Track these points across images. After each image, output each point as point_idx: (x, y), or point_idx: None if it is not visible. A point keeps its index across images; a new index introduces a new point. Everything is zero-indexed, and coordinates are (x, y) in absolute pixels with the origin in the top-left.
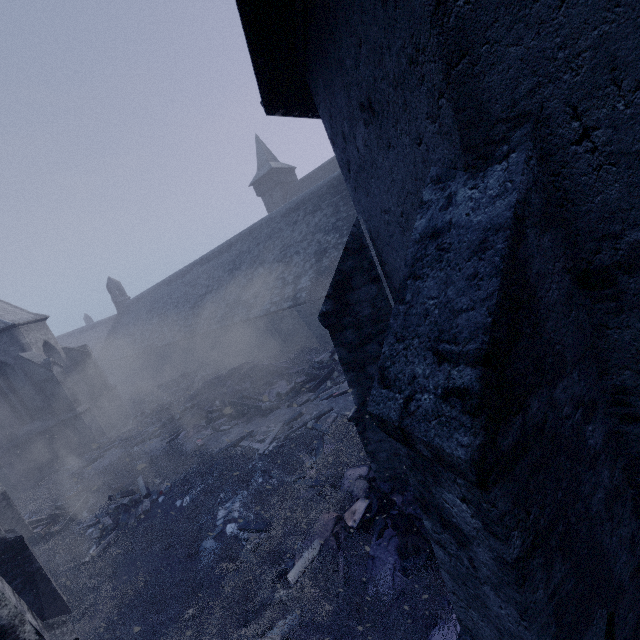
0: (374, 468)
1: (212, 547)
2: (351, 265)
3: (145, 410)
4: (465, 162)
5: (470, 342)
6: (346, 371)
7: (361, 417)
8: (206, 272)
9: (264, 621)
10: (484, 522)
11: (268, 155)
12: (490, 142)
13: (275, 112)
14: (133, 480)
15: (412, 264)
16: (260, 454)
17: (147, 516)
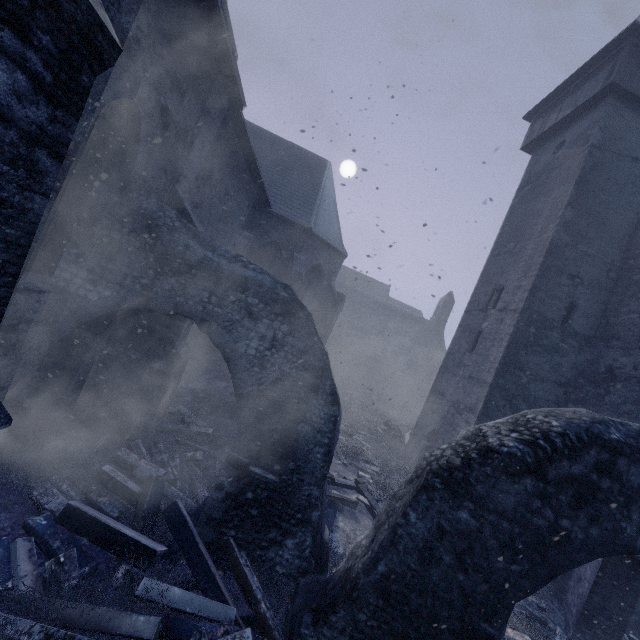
0: None
1: None
2: None
3: None
4: None
5: None
6: None
7: None
8: None
9: None
10: None
11: None
12: None
13: None
14: None
15: None
16: None
17: None
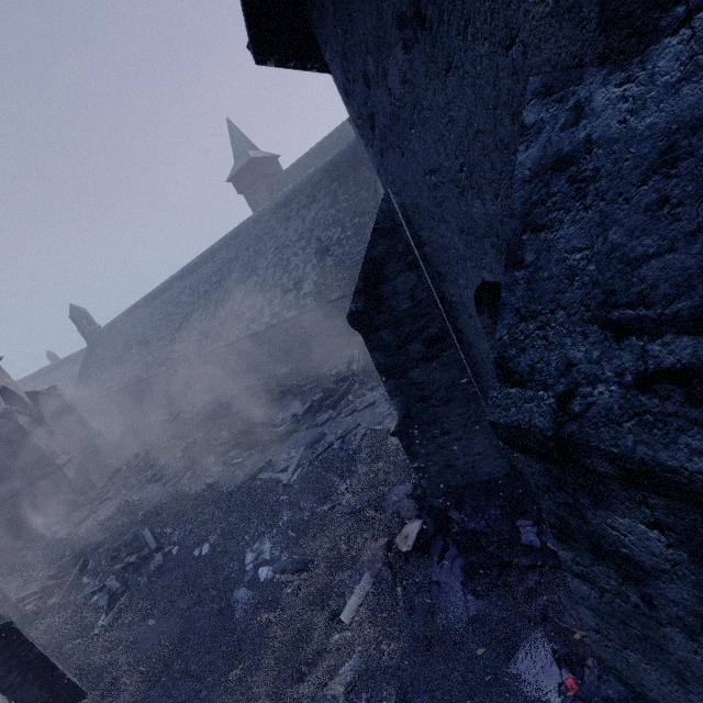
0: (424, 485)
1: (245, 597)
2: (382, 250)
3: (139, 452)
4: (604, 48)
5: (679, 299)
6: (385, 379)
7: (406, 430)
8: (189, 287)
9: (322, 672)
10: (695, 553)
11: (245, 143)
12: (653, 5)
13: (266, 60)
14: (138, 534)
15: (526, 212)
16: (284, 485)
17: (161, 572)
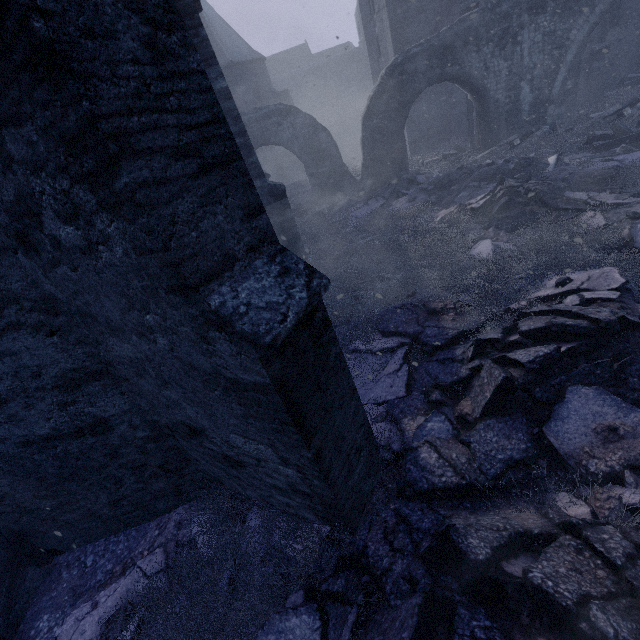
0: None
1: None
2: None
3: None
4: None
5: None
6: None
7: None
8: None
9: None
10: None
11: None
12: None
13: None
14: None
15: None
16: None
17: None
